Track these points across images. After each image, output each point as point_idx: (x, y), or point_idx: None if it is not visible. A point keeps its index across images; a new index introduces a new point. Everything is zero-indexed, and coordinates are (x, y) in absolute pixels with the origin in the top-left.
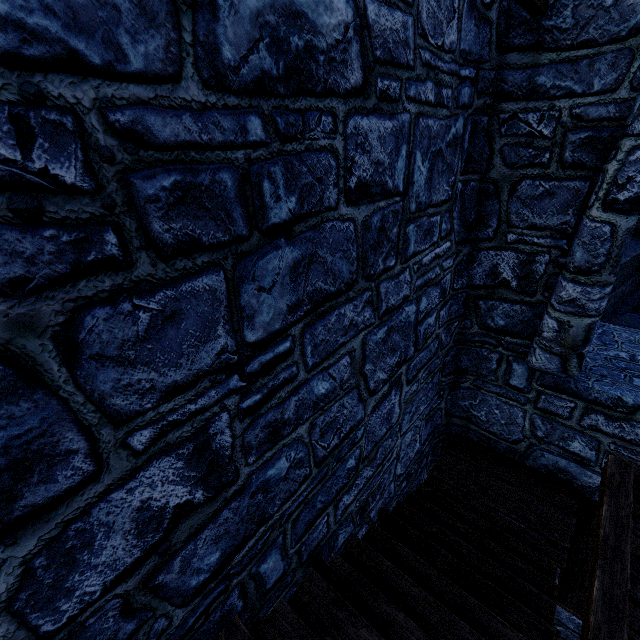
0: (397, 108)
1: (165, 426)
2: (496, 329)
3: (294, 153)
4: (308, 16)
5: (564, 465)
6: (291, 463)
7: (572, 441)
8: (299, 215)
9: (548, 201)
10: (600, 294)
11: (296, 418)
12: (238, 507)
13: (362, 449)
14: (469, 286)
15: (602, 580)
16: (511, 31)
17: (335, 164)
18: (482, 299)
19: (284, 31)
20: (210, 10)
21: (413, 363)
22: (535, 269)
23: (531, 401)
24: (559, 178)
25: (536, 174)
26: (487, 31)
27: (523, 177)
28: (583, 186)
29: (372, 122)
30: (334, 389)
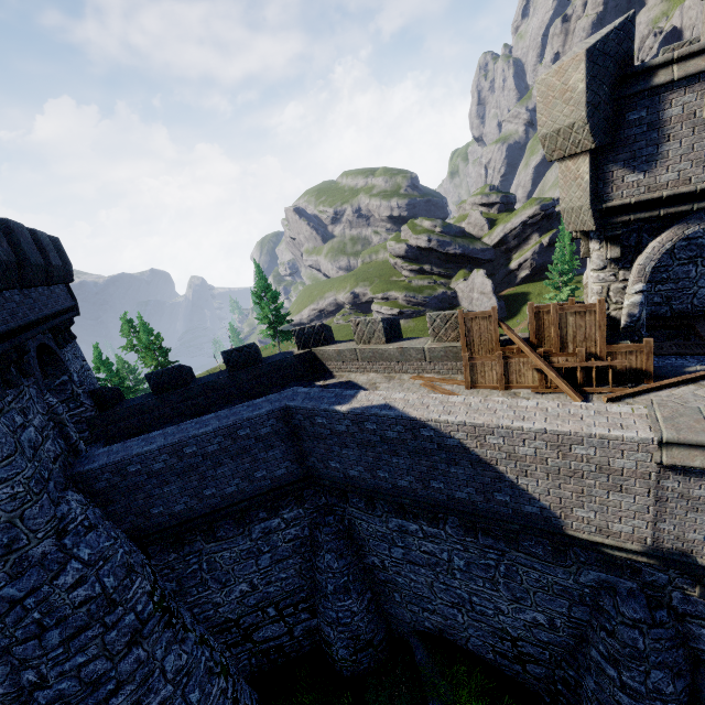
0: None
1: None
2: None
3: None
4: None
5: None
6: None
7: None
8: None
9: None
10: None
11: None
12: None
13: None
14: None
15: None
16: None
17: None
18: None
19: None
20: None
21: None
22: None
23: None
24: None
25: None
26: None
27: None
28: None
29: None
30: None
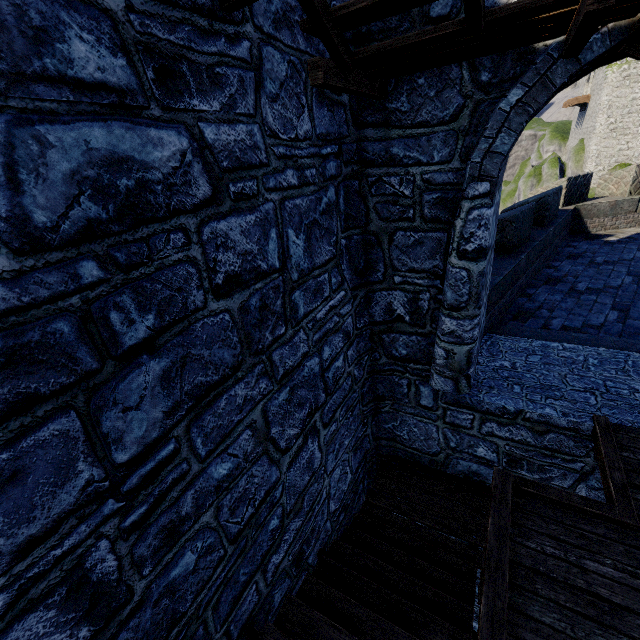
0: (257, 201)
1: (24, 584)
2: (401, 358)
3: (143, 277)
4: (135, 158)
5: (476, 469)
6: (199, 553)
7: (477, 447)
8: (161, 328)
9: (420, 249)
10: (471, 325)
11: (196, 509)
12: (139, 623)
13: (284, 505)
14: (371, 323)
15: (487, 595)
16: (363, 111)
17: (195, 270)
18: (385, 333)
19: (108, 178)
20: (11, 187)
21: (327, 407)
22: (421, 305)
23: (440, 417)
24: (424, 230)
25: (406, 227)
26: (342, 112)
27: (397, 229)
28: (443, 236)
29: (231, 222)
30: (238, 465)
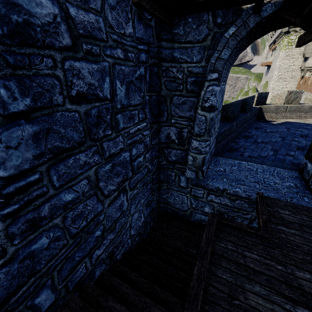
0: (99, 59)
1: None
2: (172, 161)
3: (24, 75)
4: (23, 6)
5: (204, 218)
6: (51, 239)
7: (205, 207)
8: (34, 108)
9: (184, 106)
10: (205, 145)
11: (51, 215)
12: (9, 270)
13: (105, 225)
14: (159, 143)
15: (198, 265)
16: (161, 32)
17: (58, 83)
18: (165, 148)
19: (5, 11)
20: None
21: (132, 180)
22: (183, 135)
23: (189, 192)
24: (187, 96)
25: (179, 94)
26: (151, 30)
27: (174, 95)
28: (195, 100)
29: (83, 64)
30: (78, 197)
